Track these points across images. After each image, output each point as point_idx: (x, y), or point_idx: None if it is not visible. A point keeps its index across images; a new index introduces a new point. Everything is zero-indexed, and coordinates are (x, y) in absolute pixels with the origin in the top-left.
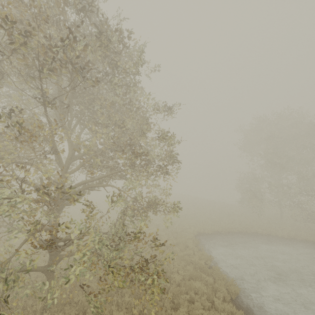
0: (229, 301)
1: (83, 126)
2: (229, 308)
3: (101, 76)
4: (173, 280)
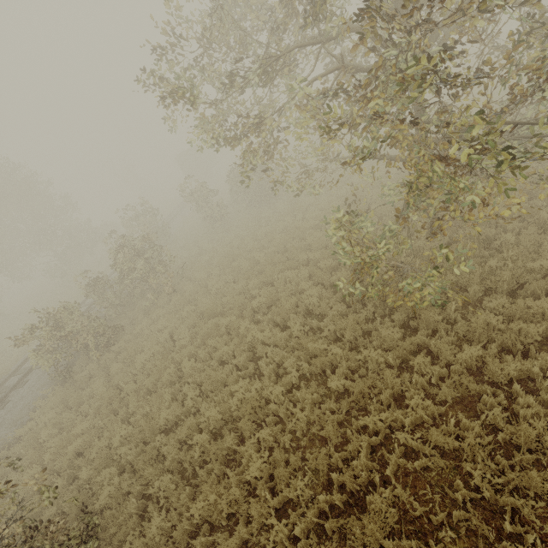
0: None
1: None
2: None
3: None
4: None
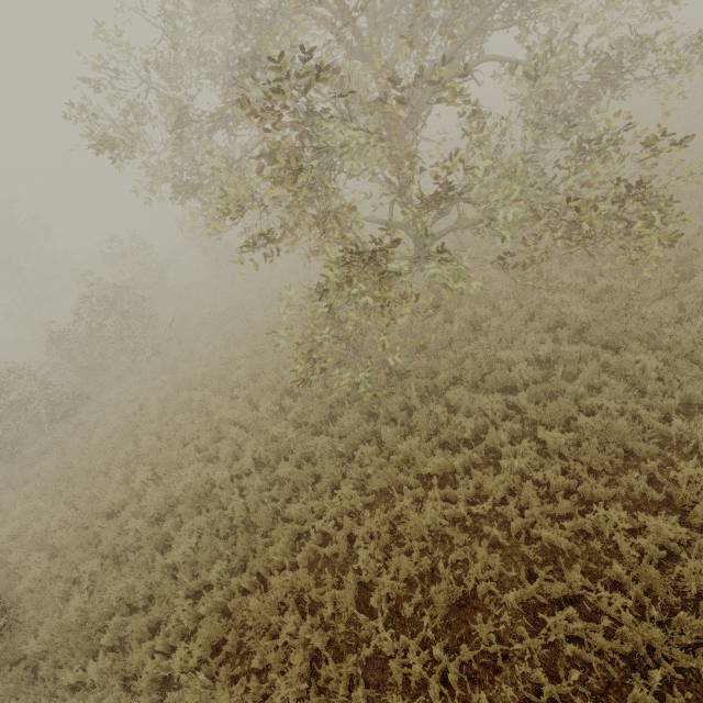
0: None
1: None
2: None
3: None
4: None
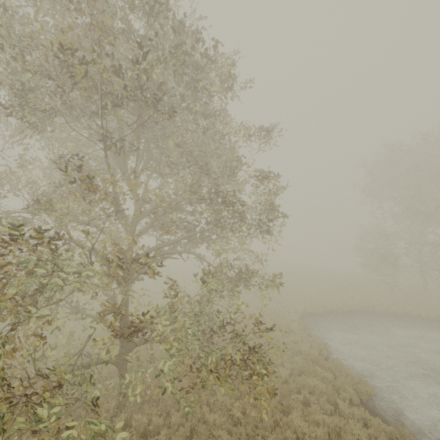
0: (358, 405)
1: (150, 172)
2: (360, 413)
3: (176, 101)
4: (278, 376)
